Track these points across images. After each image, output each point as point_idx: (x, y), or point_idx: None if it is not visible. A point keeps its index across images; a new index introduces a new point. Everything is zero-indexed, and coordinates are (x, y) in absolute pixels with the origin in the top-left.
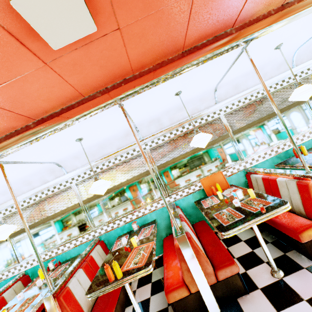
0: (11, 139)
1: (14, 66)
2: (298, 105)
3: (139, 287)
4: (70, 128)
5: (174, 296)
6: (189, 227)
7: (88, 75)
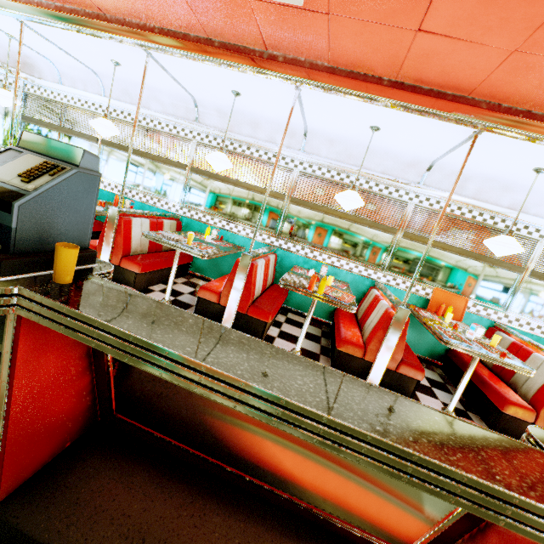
0: (356, 81)
1: (494, 35)
2: None
3: (287, 323)
4: (399, 113)
5: (348, 347)
6: None
7: (514, 83)
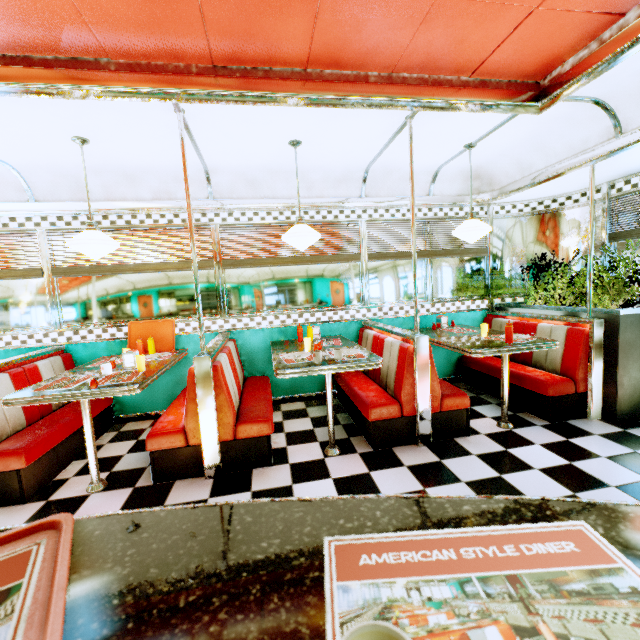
0: None
1: None
2: (347, 261)
3: None
4: None
5: None
6: (20, 388)
7: None
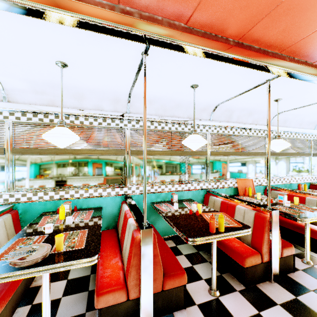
0: (213, 40)
1: None
2: (307, 156)
3: None
4: (226, 70)
5: (251, 261)
6: None
7: None
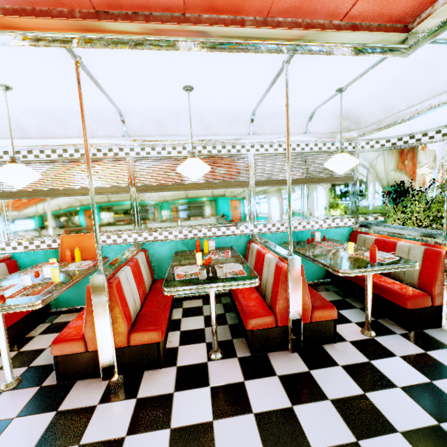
0: None
1: None
2: (237, 187)
3: None
4: None
5: None
6: None
7: None
